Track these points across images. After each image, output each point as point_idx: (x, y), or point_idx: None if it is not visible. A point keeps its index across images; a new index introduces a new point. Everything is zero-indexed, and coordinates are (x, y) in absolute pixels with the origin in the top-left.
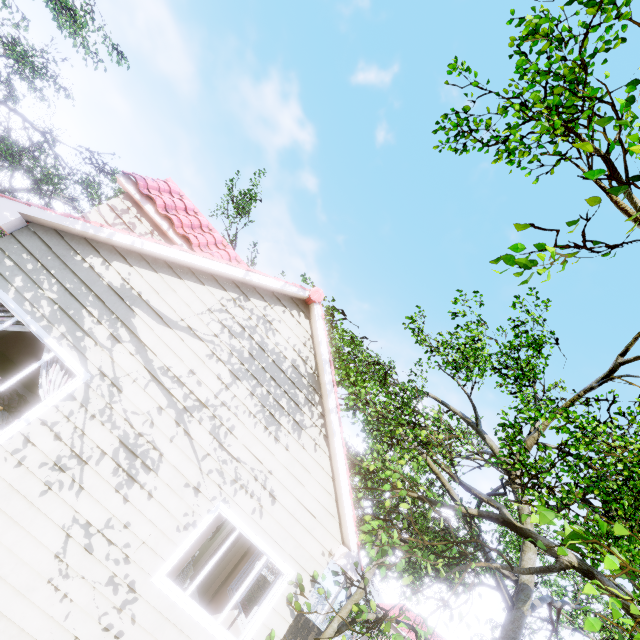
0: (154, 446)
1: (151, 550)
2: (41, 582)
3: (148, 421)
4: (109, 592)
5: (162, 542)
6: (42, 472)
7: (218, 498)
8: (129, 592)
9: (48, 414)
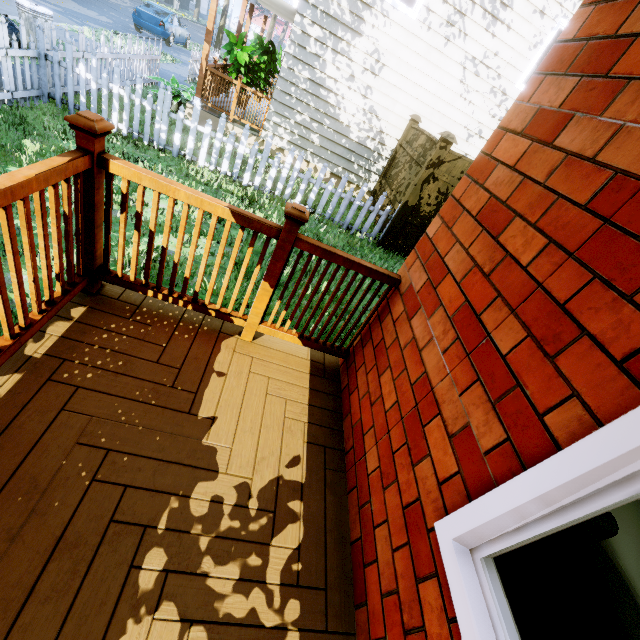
0: None
1: (512, 68)
2: (456, 98)
3: None
4: (491, 97)
5: (519, 61)
6: (441, 31)
7: (559, 16)
8: (502, 96)
9: None
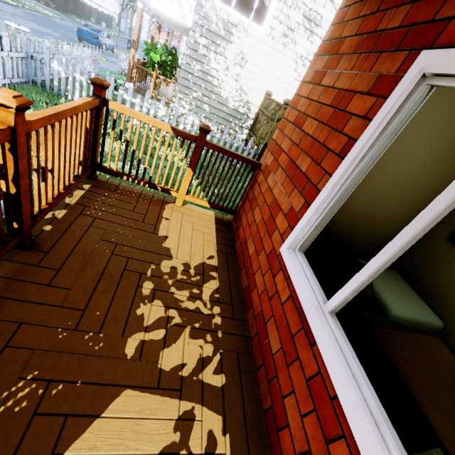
0: (317, 13)
1: None
2: (293, 80)
3: (312, 0)
4: None
5: None
6: (280, 40)
7: None
8: None
9: (274, 13)
